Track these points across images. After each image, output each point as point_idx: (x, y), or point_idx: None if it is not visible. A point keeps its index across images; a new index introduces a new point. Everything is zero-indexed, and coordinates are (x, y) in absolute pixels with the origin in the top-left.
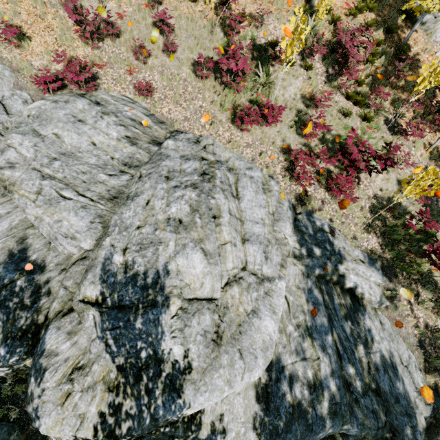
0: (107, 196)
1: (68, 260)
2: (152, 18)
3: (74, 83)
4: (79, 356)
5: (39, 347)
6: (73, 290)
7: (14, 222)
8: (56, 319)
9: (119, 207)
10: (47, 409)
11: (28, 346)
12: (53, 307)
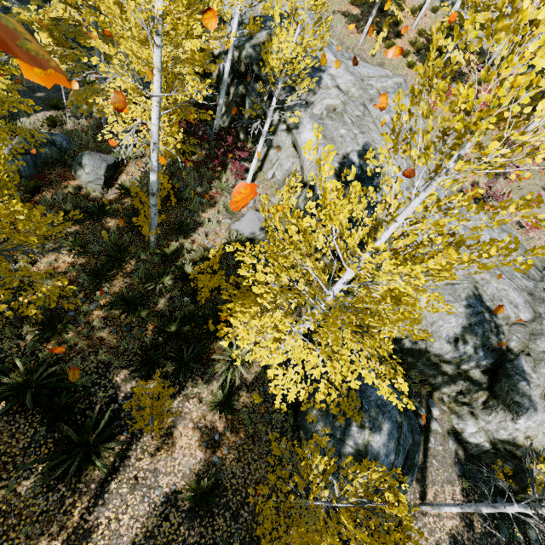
0: (526, 290)
1: (507, 319)
2: (541, 180)
3: (480, 199)
4: (544, 388)
5: (515, 365)
6: (526, 342)
7: (465, 273)
8: (523, 354)
9: (540, 303)
10: (540, 408)
11: (494, 360)
12: (514, 345)
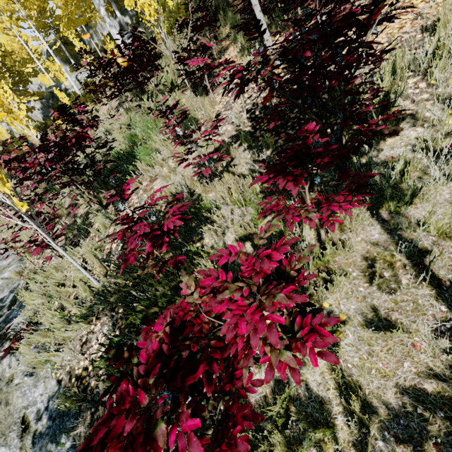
0: None
1: None
2: None
3: None
4: None
5: None
6: None
7: None
8: None
9: None
10: None
11: None
12: None
